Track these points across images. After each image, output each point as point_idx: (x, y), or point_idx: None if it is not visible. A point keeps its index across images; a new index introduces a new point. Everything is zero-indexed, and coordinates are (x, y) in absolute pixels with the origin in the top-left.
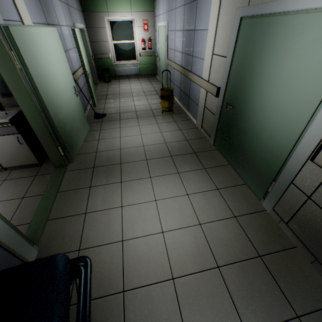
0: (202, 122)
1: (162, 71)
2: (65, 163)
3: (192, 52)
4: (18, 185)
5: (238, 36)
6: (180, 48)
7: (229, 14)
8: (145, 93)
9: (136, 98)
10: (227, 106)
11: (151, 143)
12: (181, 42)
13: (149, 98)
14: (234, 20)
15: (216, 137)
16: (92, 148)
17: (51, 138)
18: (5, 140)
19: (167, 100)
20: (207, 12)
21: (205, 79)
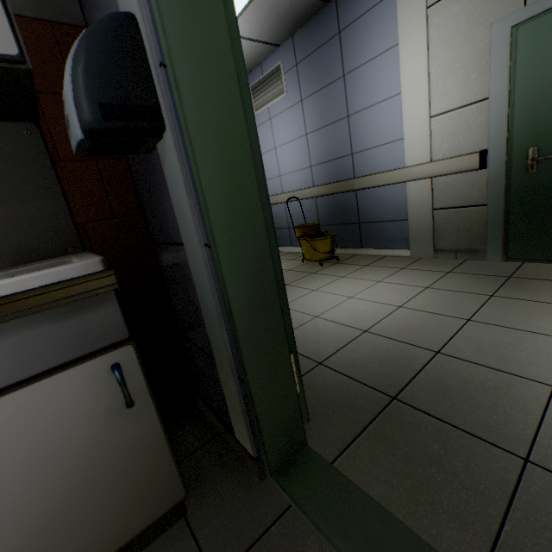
0: (433, 240)
1: None
2: (303, 432)
3: (351, 148)
4: None
5: (515, 53)
6: (301, 164)
7: (465, 43)
8: None
9: None
10: (532, 164)
11: (404, 298)
12: (302, 154)
13: None
14: (491, 40)
15: (507, 240)
16: None
17: (279, 313)
18: (31, 417)
19: (329, 236)
20: (383, 75)
21: (420, 163)
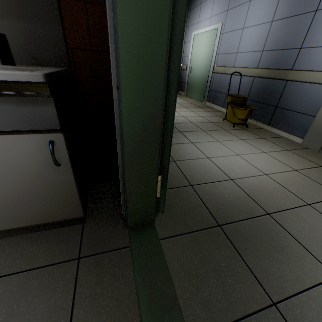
0: None
1: (196, 83)
2: (154, 217)
3: (303, 42)
4: (27, 311)
5: None
6: (256, 46)
7: None
8: (182, 105)
9: (176, 109)
10: None
11: (273, 170)
12: (261, 38)
13: (194, 110)
14: None
15: None
16: (176, 177)
17: (157, 149)
18: (5, 151)
19: (248, 109)
20: None
21: None
